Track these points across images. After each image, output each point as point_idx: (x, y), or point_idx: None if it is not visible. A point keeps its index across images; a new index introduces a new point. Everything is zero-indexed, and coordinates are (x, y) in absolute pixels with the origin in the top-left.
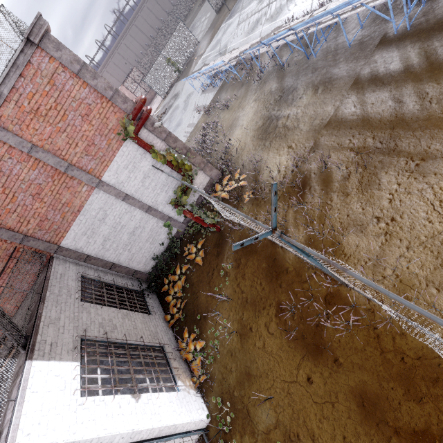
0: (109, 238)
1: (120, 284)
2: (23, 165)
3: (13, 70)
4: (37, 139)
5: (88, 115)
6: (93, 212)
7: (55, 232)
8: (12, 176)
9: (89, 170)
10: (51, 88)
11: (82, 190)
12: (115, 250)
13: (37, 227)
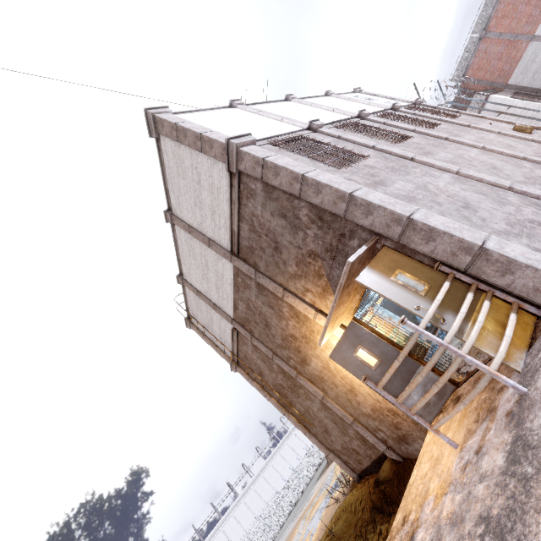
0: (536, 72)
1: (540, 98)
2: (495, 46)
3: (496, 3)
4: (502, 30)
5: (529, 1)
6: (527, 58)
7: (506, 77)
8: (490, 54)
9: (527, 33)
10: (511, 0)
11: (522, 46)
12: (540, 79)
13: (497, 76)
